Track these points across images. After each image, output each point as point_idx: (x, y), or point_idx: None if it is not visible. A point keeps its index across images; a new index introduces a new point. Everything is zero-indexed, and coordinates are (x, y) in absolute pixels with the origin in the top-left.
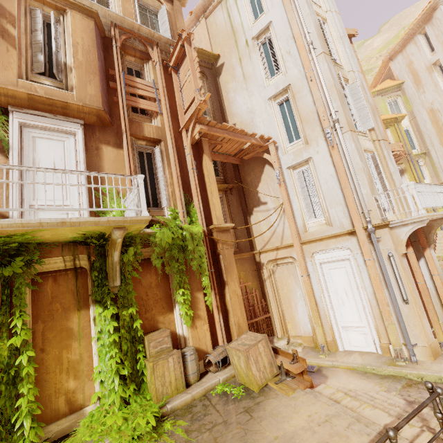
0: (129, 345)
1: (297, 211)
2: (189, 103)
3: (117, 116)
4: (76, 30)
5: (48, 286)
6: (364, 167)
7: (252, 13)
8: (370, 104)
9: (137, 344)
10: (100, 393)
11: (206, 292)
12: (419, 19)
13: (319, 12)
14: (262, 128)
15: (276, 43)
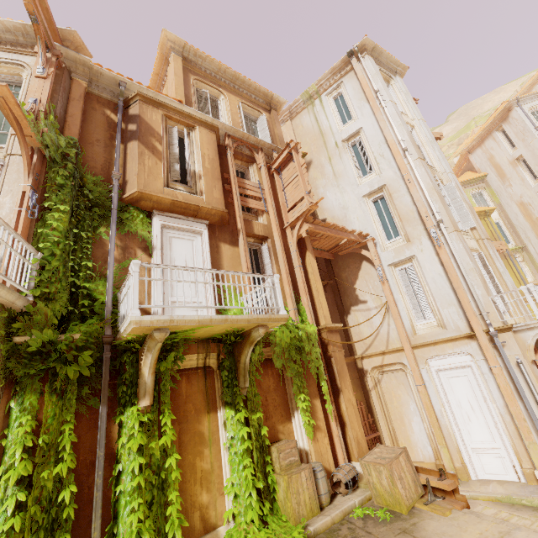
0: (259, 455)
1: (404, 311)
2: (294, 203)
3: (231, 215)
4: (203, 143)
5: (183, 384)
6: (475, 267)
7: (340, 118)
8: (468, 204)
9: (265, 455)
10: (236, 509)
11: (326, 399)
12: (495, 118)
13: (407, 121)
14: (357, 224)
15: (368, 146)
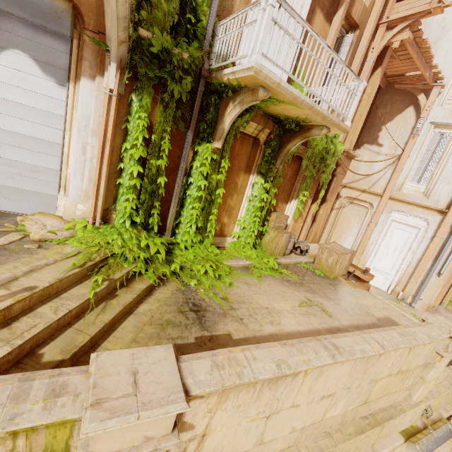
0: (264, 214)
1: (407, 169)
2: None
3: None
4: None
5: (237, 144)
6: None
7: None
8: None
9: (267, 215)
10: (241, 234)
11: (318, 202)
12: None
13: None
14: (440, 59)
15: None
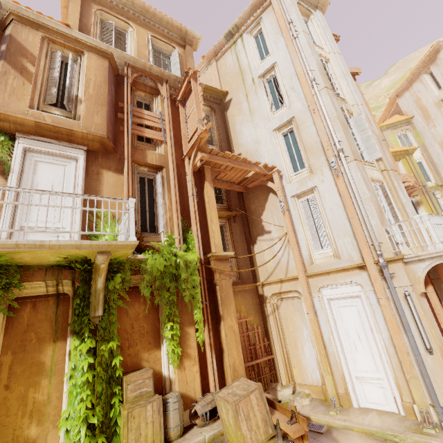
0: (105, 386)
1: (303, 241)
2: (193, 133)
3: (121, 144)
4: (90, 69)
5: (26, 312)
6: (372, 197)
7: (259, 55)
8: (376, 135)
9: (114, 385)
10: None
11: (198, 327)
12: (423, 60)
13: (322, 53)
14: (267, 157)
15: (280, 80)
